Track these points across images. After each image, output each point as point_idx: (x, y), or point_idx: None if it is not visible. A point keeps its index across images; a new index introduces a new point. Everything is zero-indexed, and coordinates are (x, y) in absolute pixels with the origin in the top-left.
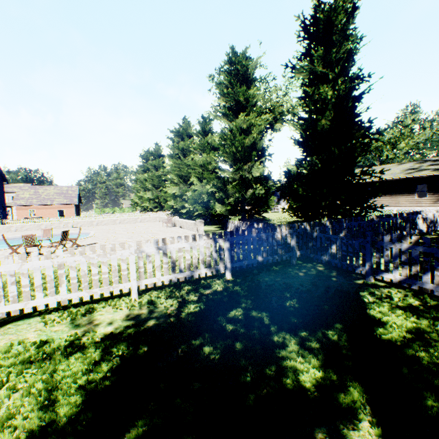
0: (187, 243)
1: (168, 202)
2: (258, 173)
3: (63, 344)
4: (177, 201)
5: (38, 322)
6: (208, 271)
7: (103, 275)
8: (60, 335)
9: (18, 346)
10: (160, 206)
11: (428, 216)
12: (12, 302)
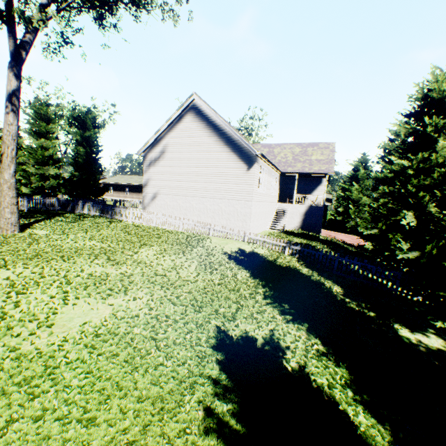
0: None
1: None
2: (54, 173)
3: None
4: None
5: None
6: None
7: None
8: None
9: None
10: None
11: (133, 202)
12: None
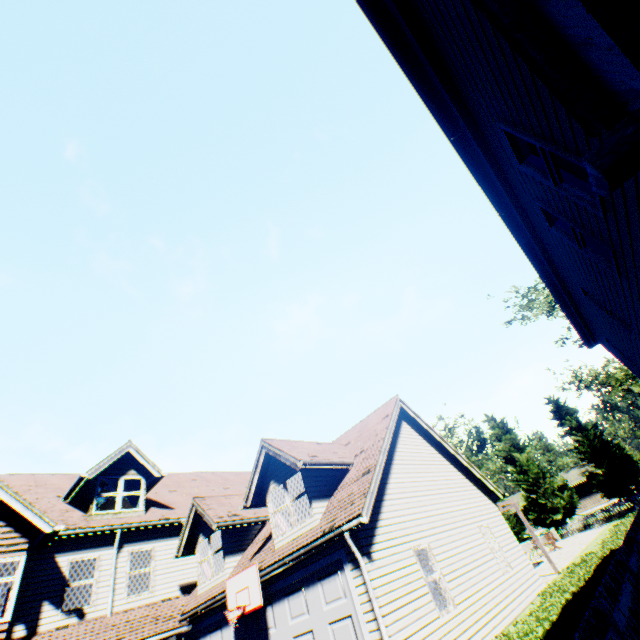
0: None
1: None
2: (560, 482)
3: None
4: None
5: None
6: None
7: None
8: None
9: None
10: None
11: None
12: None
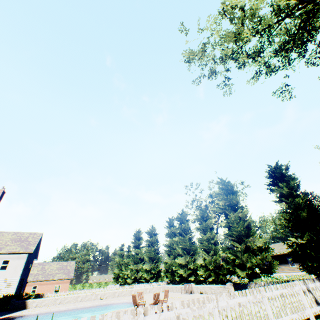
0: (313, 284)
1: (178, 271)
2: (261, 243)
3: None
4: (185, 269)
5: None
6: None
7: (295, 303)
8: None
9: None
10: (155, 277)
11: None
12: (276, 317)
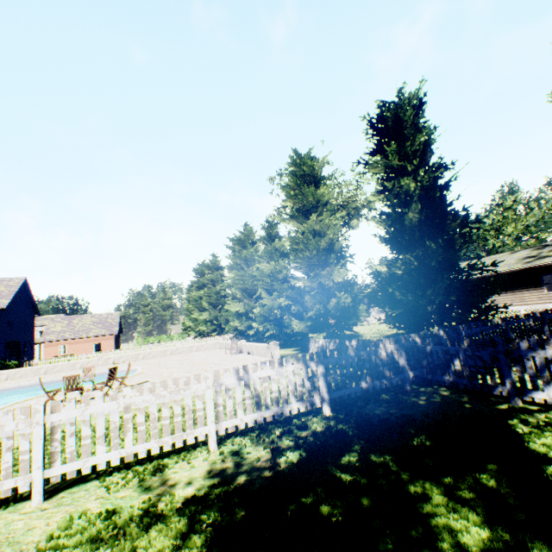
0: (273, 370)
1: (231, 323)
2: (341, 278)
3: (135, 514)
4: (242, 320)
5: (97, 486)
6: (300, 406)
7: (175, 418)
8: (129, 502)
9: (80, 520)
10: (220, 329)
11: None
12: (69, 460)
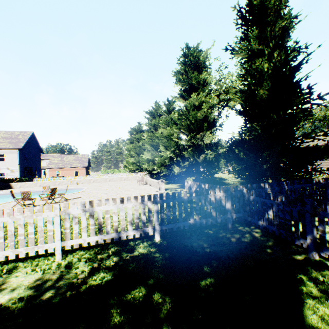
0: (114, 206)
1: (143, 165)
2: (209, 140)
3: None
4: (149, 164)
5: None
6: (136, 233)
7: (29, 235)
8: None
9: None
10: (141, 168)
11: None
12: None
